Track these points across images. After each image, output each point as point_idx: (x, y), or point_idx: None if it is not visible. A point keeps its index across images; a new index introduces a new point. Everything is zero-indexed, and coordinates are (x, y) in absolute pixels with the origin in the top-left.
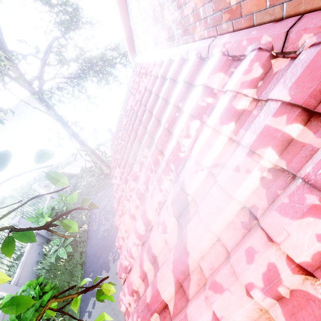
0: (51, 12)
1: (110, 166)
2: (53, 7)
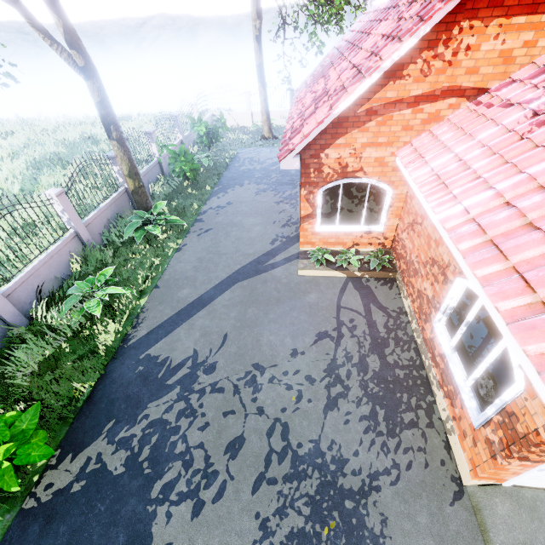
0: None
1: (272, 130)
2: None
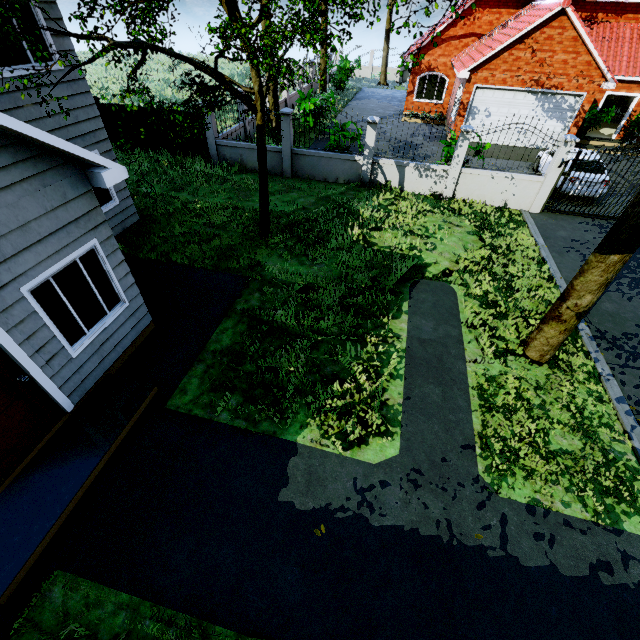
0: None
1: (386, 79)
2: None
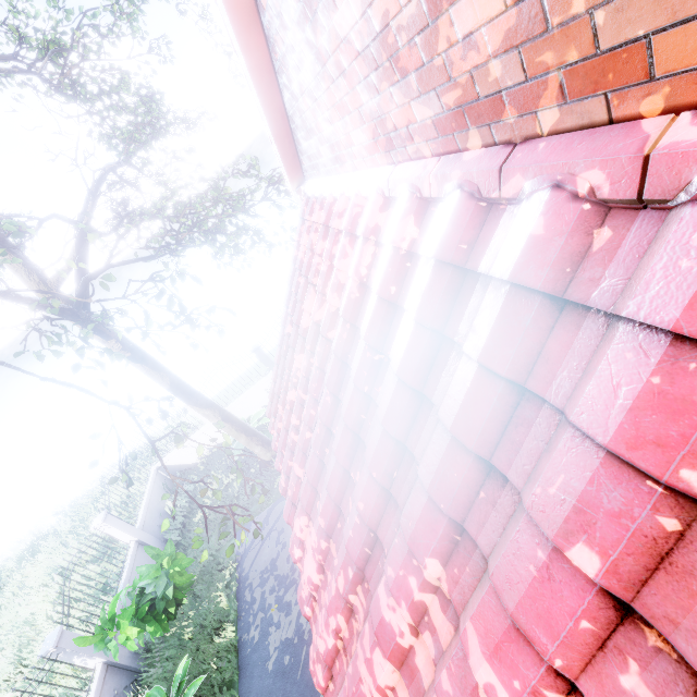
0: (89, 113)
1: (270, 441)
2: (92, 102)
